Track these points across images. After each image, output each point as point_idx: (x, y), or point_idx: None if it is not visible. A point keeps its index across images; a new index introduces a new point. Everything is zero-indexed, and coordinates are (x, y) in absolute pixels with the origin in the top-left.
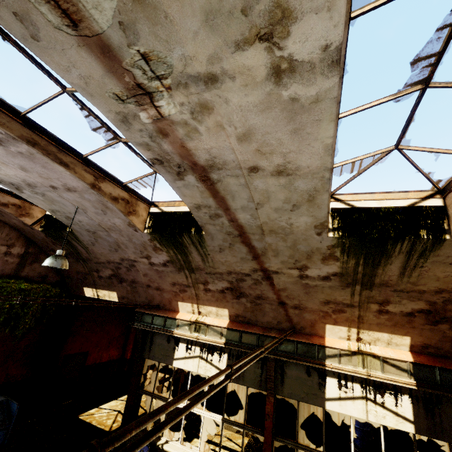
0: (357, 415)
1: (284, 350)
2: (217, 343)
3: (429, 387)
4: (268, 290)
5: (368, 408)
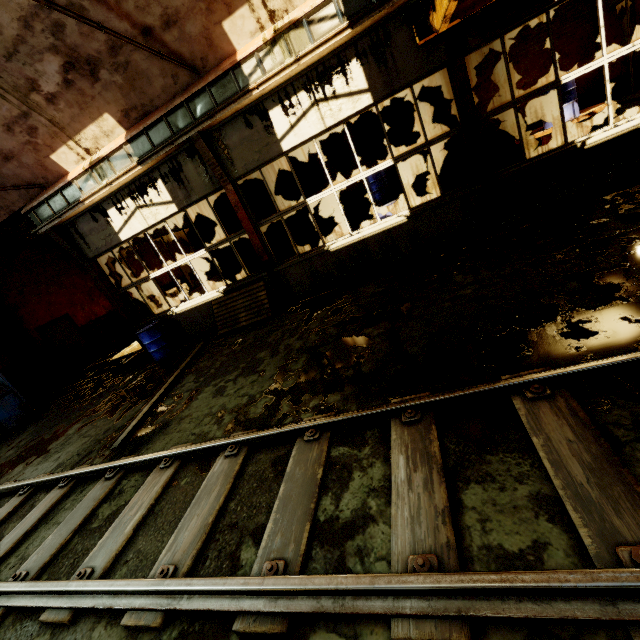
0: (315, 131)
1: (202, 113)
2: (132, 171)
3: (362, 14)
4: (107, 19)
5: (322, 113)
